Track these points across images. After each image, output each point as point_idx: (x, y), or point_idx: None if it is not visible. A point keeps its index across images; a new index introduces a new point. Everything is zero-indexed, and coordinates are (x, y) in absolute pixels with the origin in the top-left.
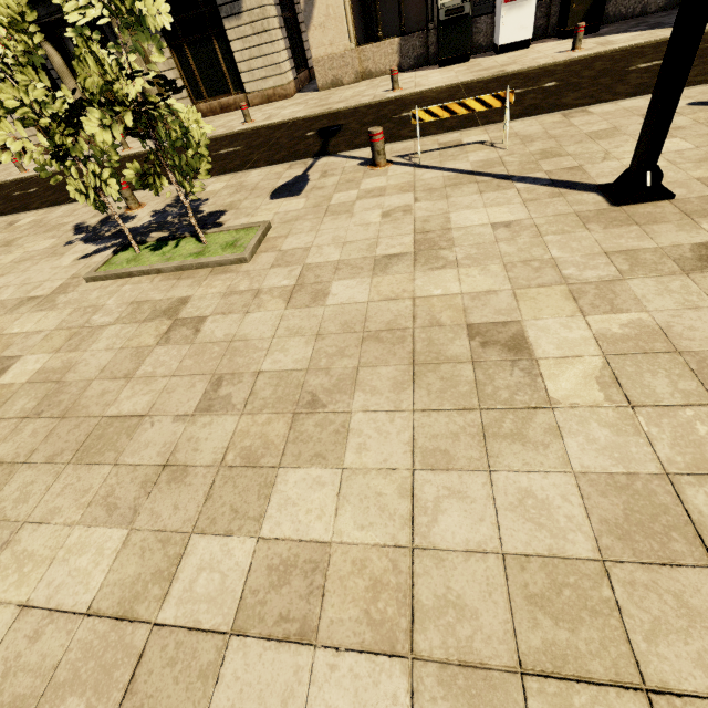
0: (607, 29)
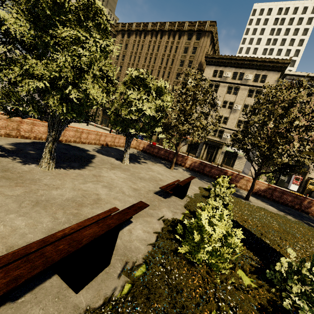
0: (311, 198)
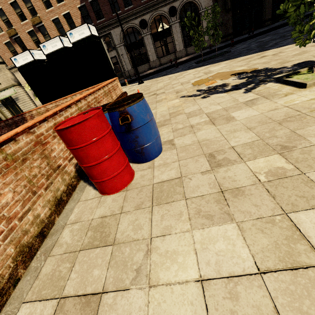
0: None
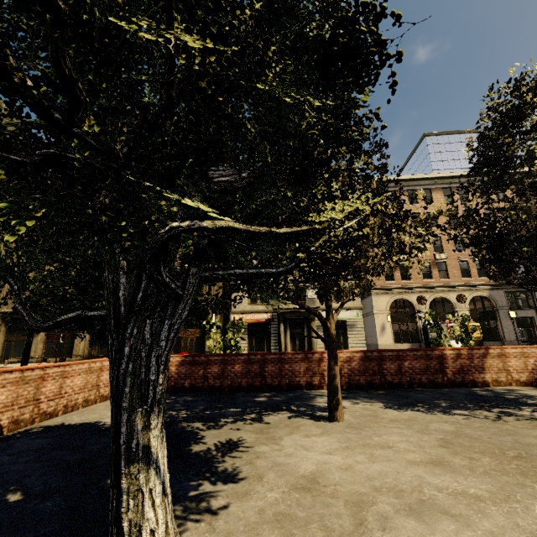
0: None
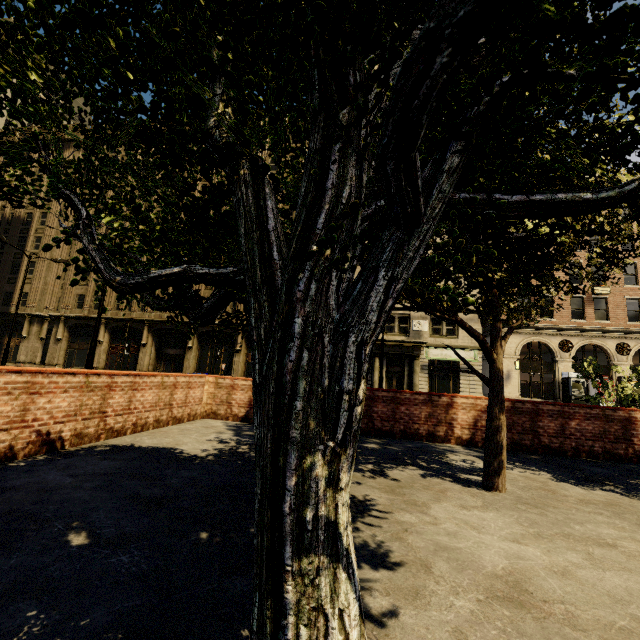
0: None
